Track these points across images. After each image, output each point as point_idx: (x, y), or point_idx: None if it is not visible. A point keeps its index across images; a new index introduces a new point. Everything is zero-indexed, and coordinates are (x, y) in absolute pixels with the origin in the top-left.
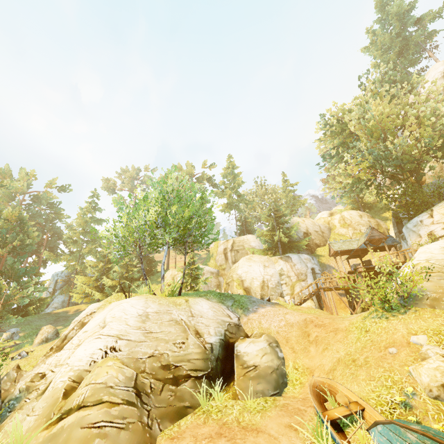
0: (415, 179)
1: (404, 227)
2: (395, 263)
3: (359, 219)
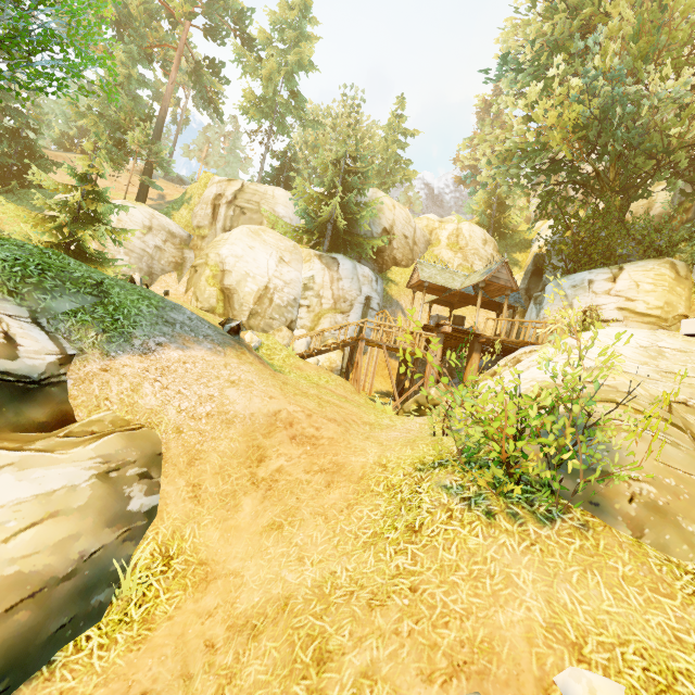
0: (621, 202)
1: (553, 282)
2: (512, 339)
3: (481, 246)
